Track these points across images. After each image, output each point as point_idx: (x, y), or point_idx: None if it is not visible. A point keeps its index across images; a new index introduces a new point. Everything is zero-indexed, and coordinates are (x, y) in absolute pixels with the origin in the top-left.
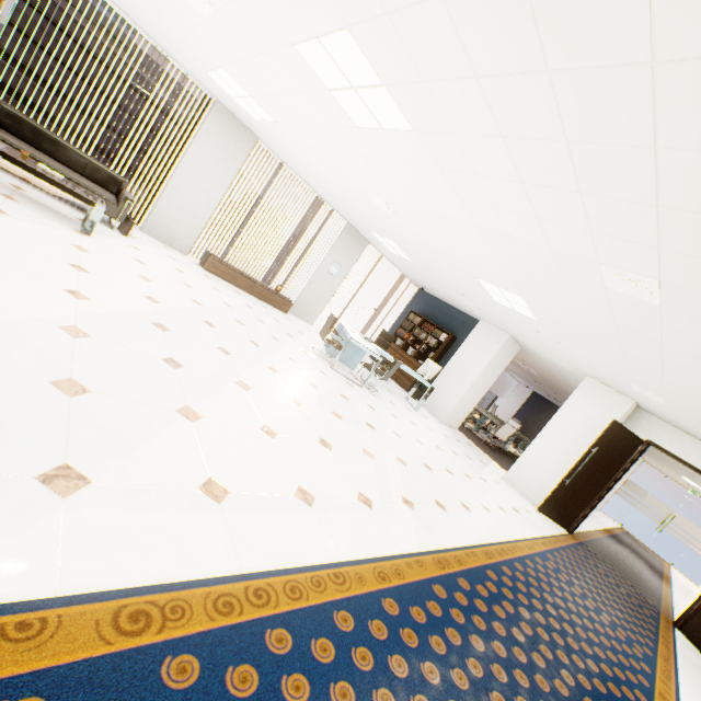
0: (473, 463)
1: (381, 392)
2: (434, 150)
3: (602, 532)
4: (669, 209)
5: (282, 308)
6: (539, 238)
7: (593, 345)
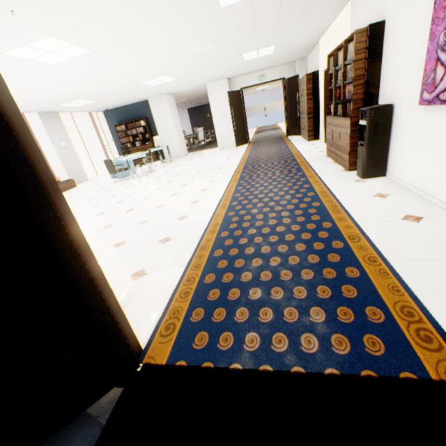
0: (208, 155)
1: (156, 168)
2: (106, 52)
3: (255, 134)
4: (203, 27)
5: (72, 186)
6: (166, 54)
7: (202, 72)
